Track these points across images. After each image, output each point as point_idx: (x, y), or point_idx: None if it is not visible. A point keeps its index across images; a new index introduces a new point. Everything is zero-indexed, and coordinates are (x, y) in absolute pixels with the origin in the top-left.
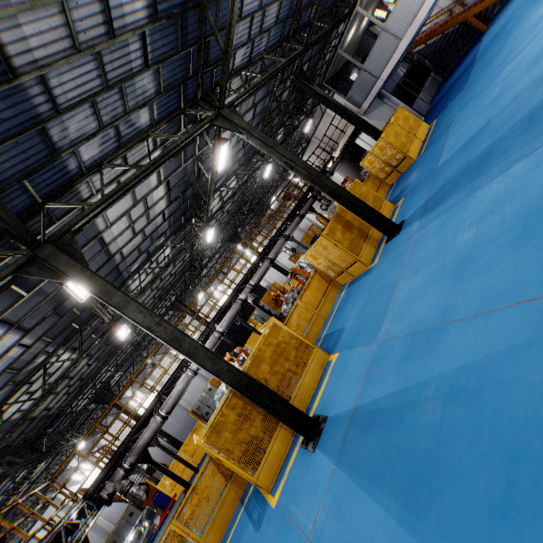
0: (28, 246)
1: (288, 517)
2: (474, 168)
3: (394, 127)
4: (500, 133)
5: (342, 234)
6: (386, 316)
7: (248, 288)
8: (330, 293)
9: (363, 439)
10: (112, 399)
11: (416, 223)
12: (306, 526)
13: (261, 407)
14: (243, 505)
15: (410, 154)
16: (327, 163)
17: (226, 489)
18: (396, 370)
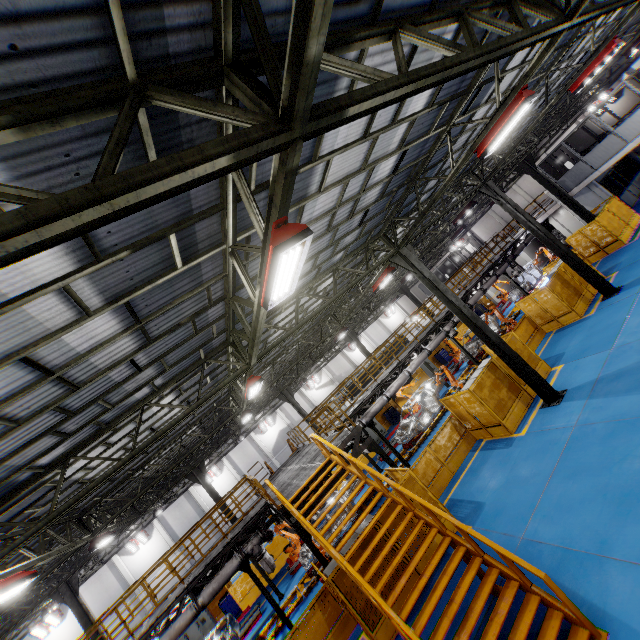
0: (391, 247)
1: (546, 430)
2: None
3: (606, 214)
4: None
5: (561, 289)
6: (617, 336)
7: (451, 323)
8: (536, 337)
9: (612, 384)
10: (293, 399)
11: (637, 286)
12: (569, 424)
13: (523, 372)
14: (478, 450)
15: (620, 239)
16: (520, 235)
17: (460, 442)
18: (636, 353)
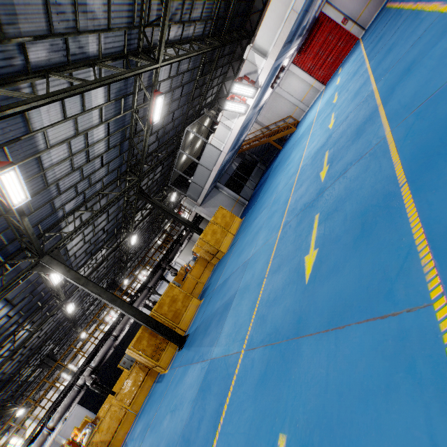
0: None
1: None
2: (206, 328)
3: (212, 226)
4: (221, 303)
5: (148, 342)
6: None
7: (88, 370)
8: (146, 384)
9: None
10: None
11: (184, 351)
12: None
13: None
14: None
15: (222, 249)
16: (180, 233)
17: None
18: None
